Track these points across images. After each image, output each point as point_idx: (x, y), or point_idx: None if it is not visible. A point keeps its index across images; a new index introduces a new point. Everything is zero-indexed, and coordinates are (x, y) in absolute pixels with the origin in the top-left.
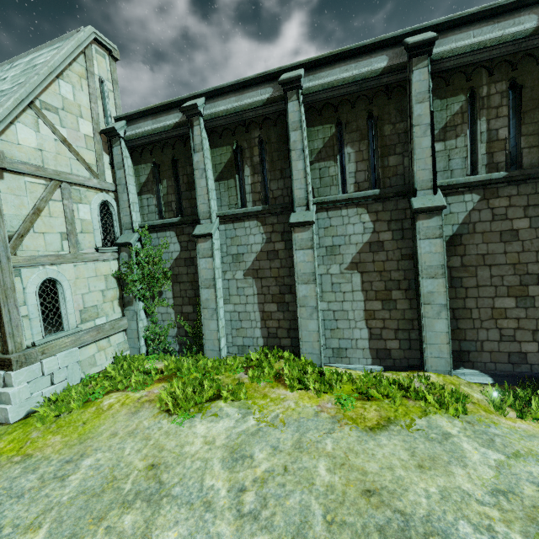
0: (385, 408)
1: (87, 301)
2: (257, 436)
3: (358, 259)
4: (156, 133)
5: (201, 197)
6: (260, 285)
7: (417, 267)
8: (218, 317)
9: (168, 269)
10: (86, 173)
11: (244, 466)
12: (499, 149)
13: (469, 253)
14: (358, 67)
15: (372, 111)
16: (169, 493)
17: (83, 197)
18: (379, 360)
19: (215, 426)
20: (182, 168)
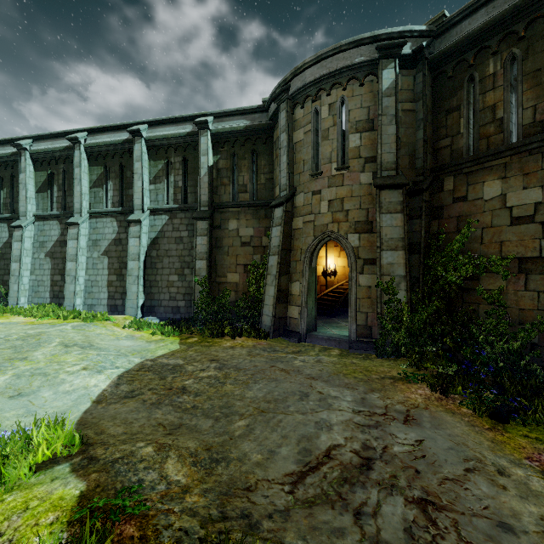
0: (60, 321)
1: None
2: None
3: (108, 249)
4: (0, 157)
5: (22, 202)
6: (54, 262)
7: (128, 254)
8: (20, 281)
9: None
10: None
11: None
12: (179, 192)
13: (161, 248)
14: (115, 137)
15: (122, 162)
16: None
17: None
18: (111, 312)
19: None
20: (17, 181)
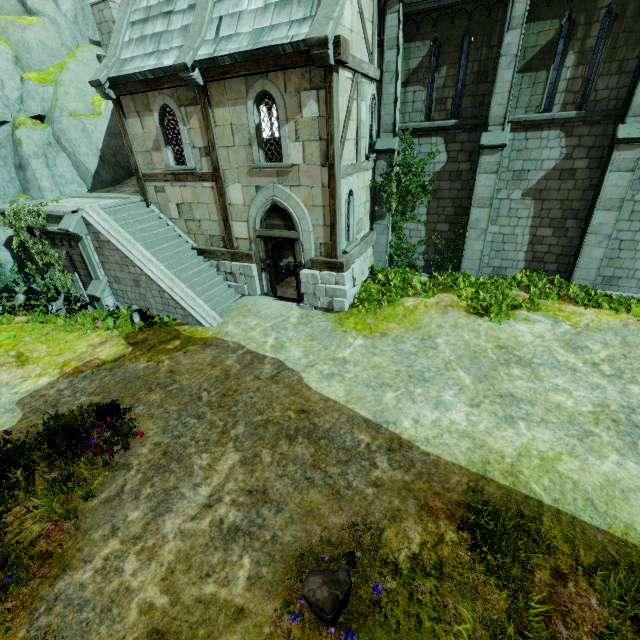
0: None
1: (359, 214)
2: (582, 336)
3: None
4: None
5: (499, 96)
6: (540, 207)
7: None
8: (486, 238)
9: (428, 182)
10: (366, 58)
11: (585, 352)
12: None
13: None
14: None
15: None
16: (533, 362)
17: (364, 92)
18: None
19: (534, 327)
20: (475, 50)
